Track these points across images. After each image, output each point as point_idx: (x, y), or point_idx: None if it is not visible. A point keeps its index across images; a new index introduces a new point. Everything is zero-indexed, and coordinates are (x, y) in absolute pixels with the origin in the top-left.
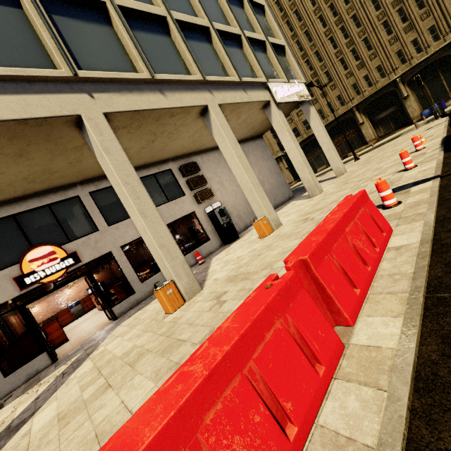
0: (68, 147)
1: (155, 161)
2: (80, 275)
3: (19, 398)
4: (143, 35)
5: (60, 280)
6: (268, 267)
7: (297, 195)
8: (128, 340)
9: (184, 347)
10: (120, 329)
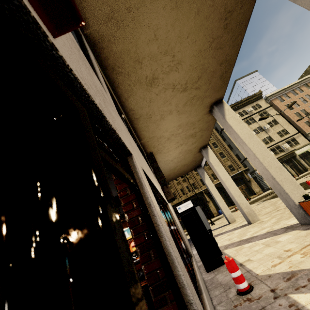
0: None
1: (138, 129)
2: None
3: None
4: None
5: None
6: None
7: None
8: None
9: None
10: None
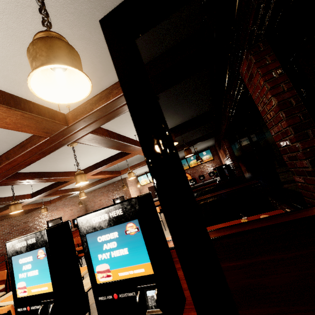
0: None
1: None
2: None
3: None
4: None
5: None
6: None
7: None
8: None
9: None
10: None
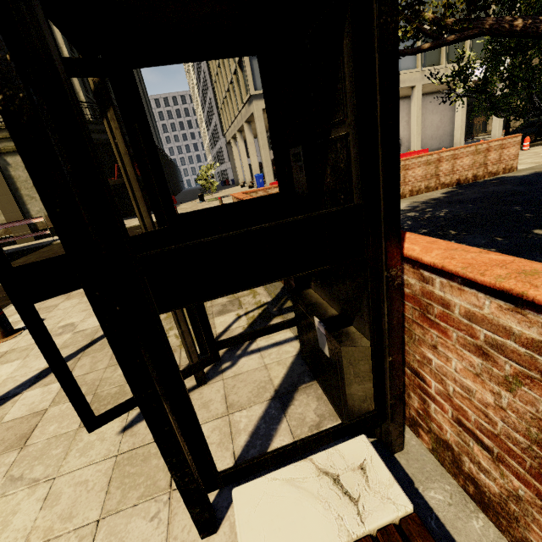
0: None
1: None
2: None
3: None
4: (402, 45)
5: None
6: None
7: None
8: None
9: None
10: None
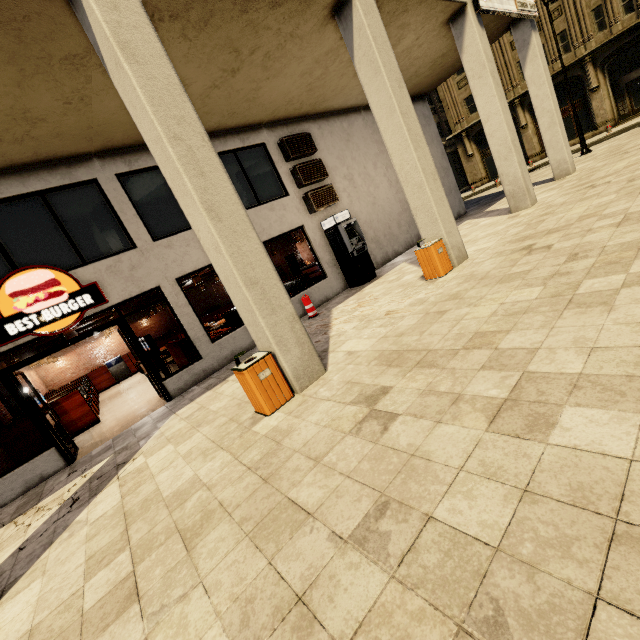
0: (50, 54)
1: (236, 125)
2: (107, 325)
3: (2, 531)
4: None
5: (87, 326)
6: (482, 344)
7: (472, 211)
8: (185, 459)
9: (312, 537)
10: (175, 424)
